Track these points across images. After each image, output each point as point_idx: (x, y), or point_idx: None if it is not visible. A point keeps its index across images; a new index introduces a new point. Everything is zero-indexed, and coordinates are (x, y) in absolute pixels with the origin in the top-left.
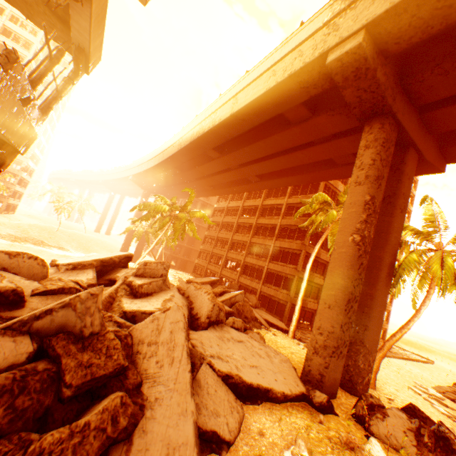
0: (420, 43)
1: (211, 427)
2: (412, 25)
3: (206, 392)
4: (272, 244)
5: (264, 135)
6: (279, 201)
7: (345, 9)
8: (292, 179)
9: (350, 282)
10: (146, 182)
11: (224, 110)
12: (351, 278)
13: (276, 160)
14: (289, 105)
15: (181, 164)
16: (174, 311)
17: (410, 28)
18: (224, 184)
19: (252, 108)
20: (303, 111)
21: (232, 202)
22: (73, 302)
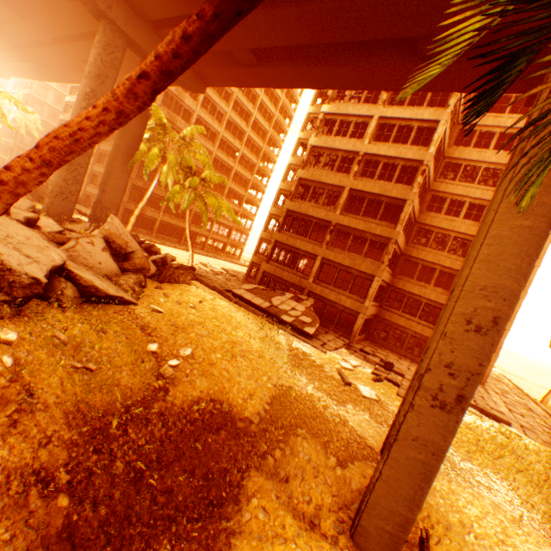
0: None
1: None
2: None
3: None
4: None
5: (53, 7)
6: None
7: None
8: (120, 76)
9: None
10: None
11: None
12: None
13: (86, 45)
14: None
15: None
16: None
17: None
18: (60, 67)
19: None
20: None
21: None
22: None
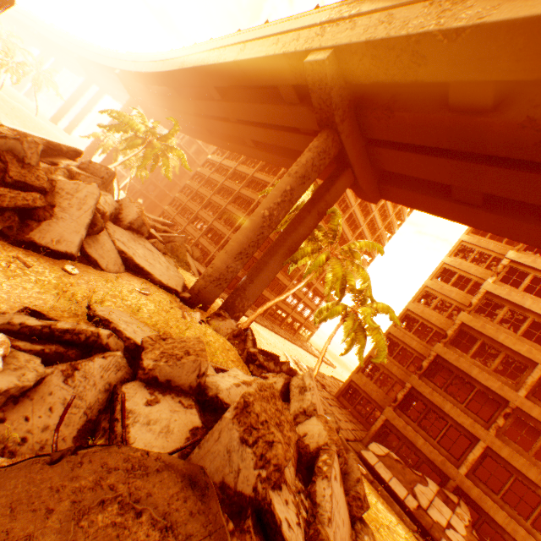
0: (377, 84)
1: (95, 257)
2: (360, 67)
3: (101, 247)
4: (242, 217)
5: (263, 100)
6: (268, 180)
7: (335, 22)
8: (281, 160)
9: (248, 241)
10: (136, 87)
11: (232, 51)
12: (249, 239)
13: (269, 133)
14: (282, 81)
15: (182, 88)
16: (94, 187)
17: (359, 69)
18: (222, 135)
19: (253, 66)
20: (294, 95)
21: (227, 161)
22: (22, 139)
